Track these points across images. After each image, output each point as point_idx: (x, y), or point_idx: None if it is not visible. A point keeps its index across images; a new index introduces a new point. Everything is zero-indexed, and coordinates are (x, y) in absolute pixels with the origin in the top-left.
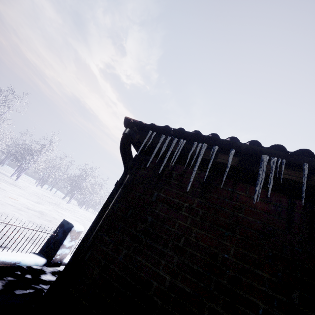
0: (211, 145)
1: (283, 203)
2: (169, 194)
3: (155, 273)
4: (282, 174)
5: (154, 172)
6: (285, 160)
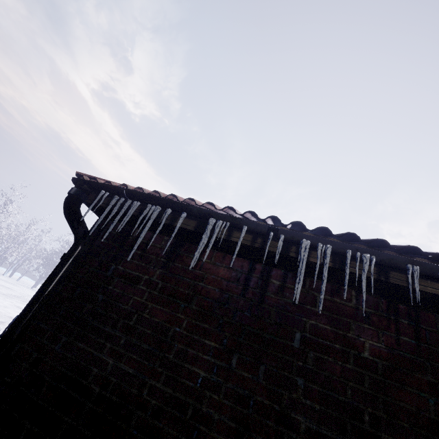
0: (167, 208)
1: (245, 268)
2: (128, 267)
3: (98, 358)
4: (222, 238)
5: (115, 240)
6: (231, 223)
